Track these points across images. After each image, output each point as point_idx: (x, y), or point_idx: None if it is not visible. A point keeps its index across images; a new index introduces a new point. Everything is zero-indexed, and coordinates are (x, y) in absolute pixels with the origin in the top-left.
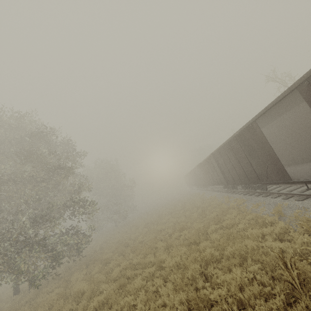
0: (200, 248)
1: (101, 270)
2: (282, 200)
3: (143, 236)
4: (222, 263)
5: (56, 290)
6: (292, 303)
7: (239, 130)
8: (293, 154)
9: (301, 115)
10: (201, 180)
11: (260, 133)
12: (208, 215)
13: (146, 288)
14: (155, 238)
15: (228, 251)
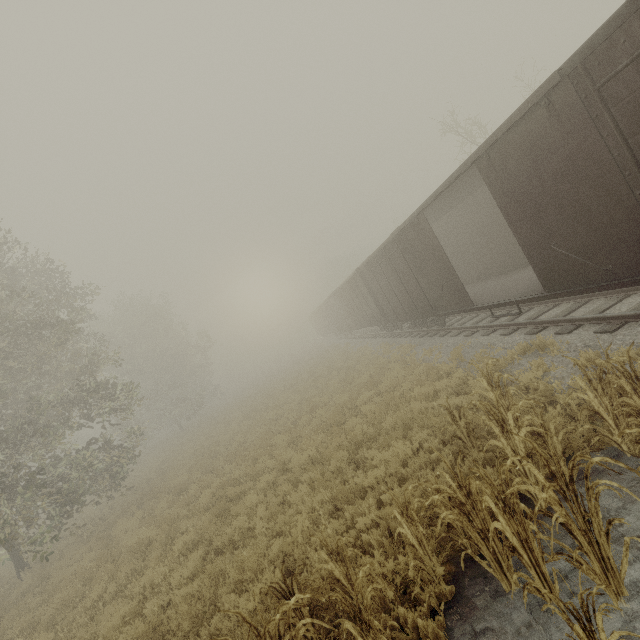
0: (347, 428)
1: (173, 504)
2: (464, 339)
3: (244, 435)
4: (379, 441)
5: (88, 555)
6: (461, 462)
7: (399, 228)
8: (482, 264)
9: (491, 199)
10: (342, 320)
11: (431, 233)
12: (356, 380)
13: (266, 504)
14: (269, 432)
15: (387, 423)
